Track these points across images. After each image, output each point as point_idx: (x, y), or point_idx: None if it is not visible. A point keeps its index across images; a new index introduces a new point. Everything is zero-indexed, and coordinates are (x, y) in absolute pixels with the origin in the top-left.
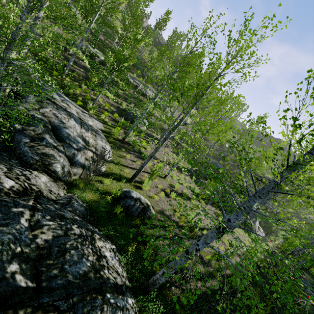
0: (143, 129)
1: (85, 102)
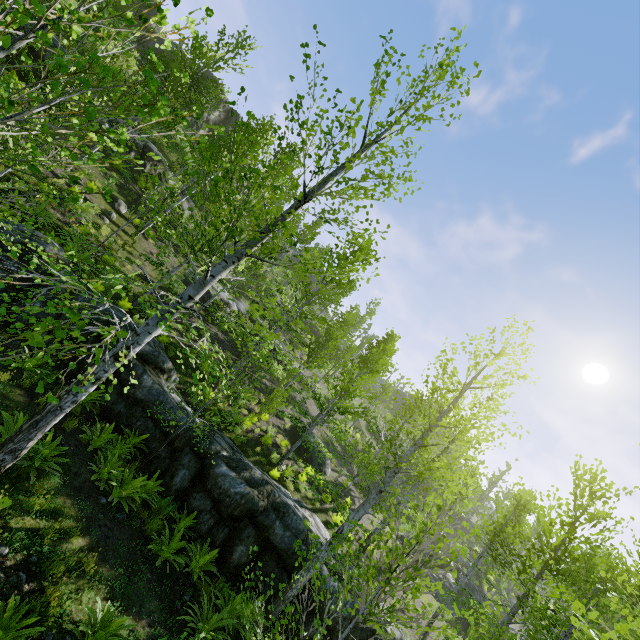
0: (329, 474)
1: (266, 455)
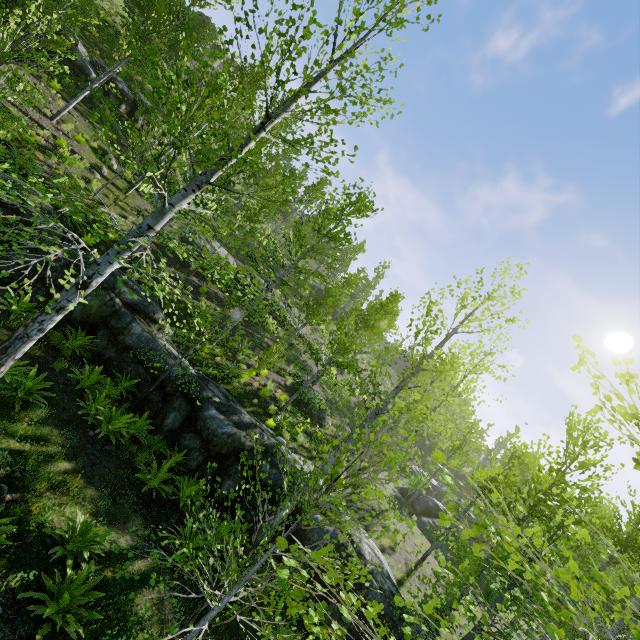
0: (330, 429)
1: (264, 407)
